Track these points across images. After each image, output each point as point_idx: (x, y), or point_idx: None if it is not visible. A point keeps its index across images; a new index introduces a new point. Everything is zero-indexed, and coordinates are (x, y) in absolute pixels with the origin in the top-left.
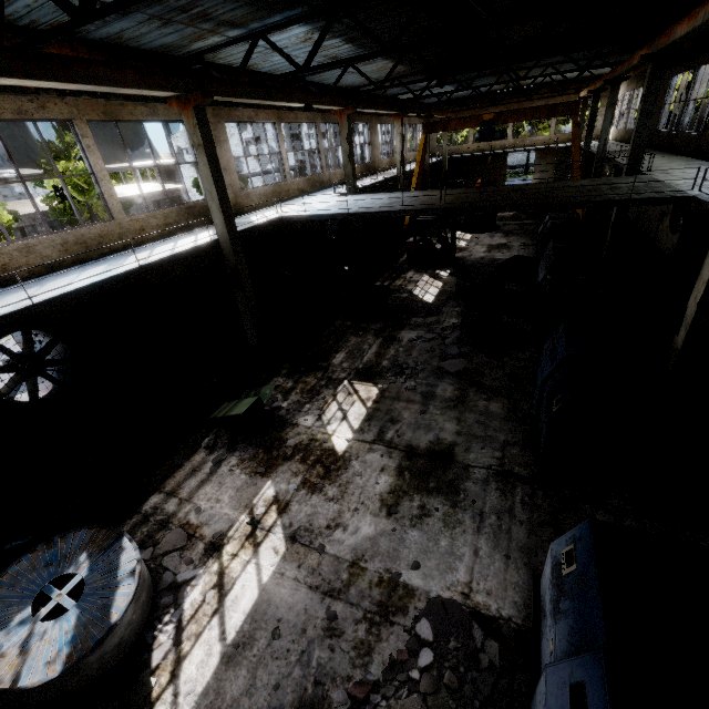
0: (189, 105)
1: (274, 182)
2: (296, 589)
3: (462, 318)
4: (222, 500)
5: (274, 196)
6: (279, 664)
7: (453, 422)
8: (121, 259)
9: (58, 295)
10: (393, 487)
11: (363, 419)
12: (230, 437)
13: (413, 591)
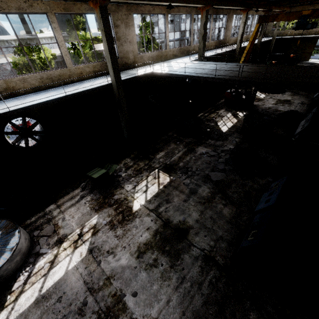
0: (97, 5)
1: (176, 45)
2: (78, 280)
3: (233, 148)
4: (74, 217)
5: (157, 58)
6: (53, 316)
7: (198, 213)
8: (64, 89)
9: (22, 107)
10: (147, 242)
11: (154, 195)
12: (92, 185)
13: (126, 308)
